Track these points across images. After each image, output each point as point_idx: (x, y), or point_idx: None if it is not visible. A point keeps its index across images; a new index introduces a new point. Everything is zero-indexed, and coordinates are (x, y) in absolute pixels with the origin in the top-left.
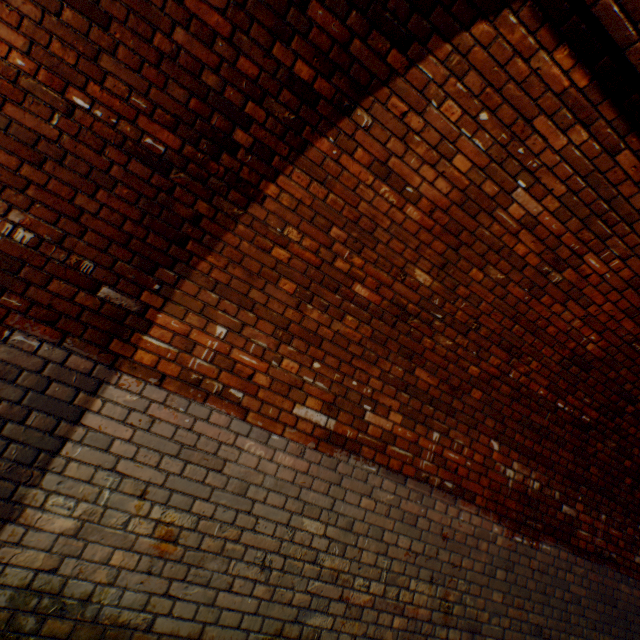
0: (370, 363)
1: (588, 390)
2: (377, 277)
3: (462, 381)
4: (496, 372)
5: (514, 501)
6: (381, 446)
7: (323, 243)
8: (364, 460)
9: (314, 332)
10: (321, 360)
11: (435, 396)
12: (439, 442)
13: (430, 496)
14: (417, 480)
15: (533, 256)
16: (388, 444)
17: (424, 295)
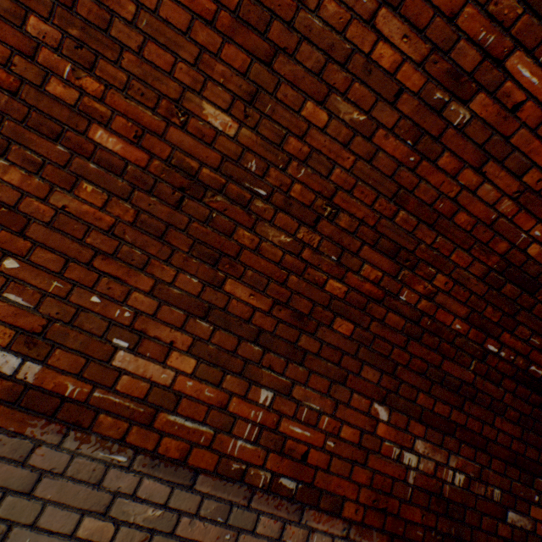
0: (133, 267)
1: (537, 324)
2: (135, 117)
3: (316, 305)
4: (376, 292)
5: (419, 509)
6: (145, 414)
7: (18, 47)
8: (101, 441)
9: (11, 206)
10: (23, 256)
11: (266, 328)
12: (272, 407)
13: (247, 507)
14: (221, 477)
15: (411, 69)
16: (161, 410)
17: (228, 153)
